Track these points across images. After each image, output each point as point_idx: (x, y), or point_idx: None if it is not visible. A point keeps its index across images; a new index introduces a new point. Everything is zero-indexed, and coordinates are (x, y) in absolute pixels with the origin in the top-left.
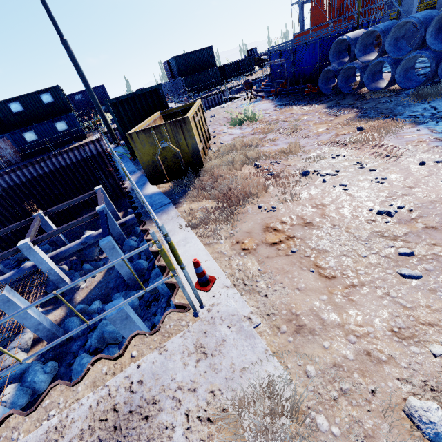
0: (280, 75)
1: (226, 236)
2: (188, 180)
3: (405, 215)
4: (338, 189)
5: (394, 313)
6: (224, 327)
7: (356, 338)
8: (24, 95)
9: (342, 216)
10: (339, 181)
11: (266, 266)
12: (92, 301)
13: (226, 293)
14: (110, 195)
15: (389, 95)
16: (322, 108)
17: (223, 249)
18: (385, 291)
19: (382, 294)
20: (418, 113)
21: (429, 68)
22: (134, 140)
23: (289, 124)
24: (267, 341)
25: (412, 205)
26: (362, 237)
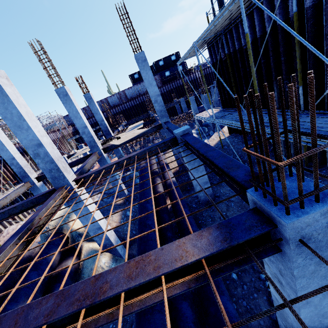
0: None
1: None
2: None
3: None
4: None
5: None
6: None
7: None
8: (165, 57)
9: None
10: None
11: None
12: None
13: None
14: (197, 102)
15: None
16: None
17: None
18: None
19: None
20: None
21: None
22: None
23: None
24: None
25: None
26: None
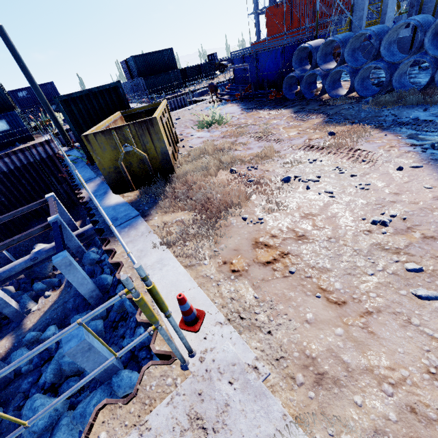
0: (243, 80)
1: (210, 255)
2: (158, 188)
3: (400, 224)
4: (324, 196)
5: (423, 346)
6: (225, 384)
7: (392, 387)
8: None
9: (335, 227)
10: (323, 187)
11: (263, 292)
12: (46, 326)
13: (221, 332)
14: (65, 203)
15: (350, 102)
16: (289, 112)
17: (208, 272)
18: (405, 317)
19: (403, 322)
20: (381, 119)
21: (380, 78)
22: (91, 143)
23: (258, 128)
24: (283, 400)
25: (404, 213)
26: (363, 251)
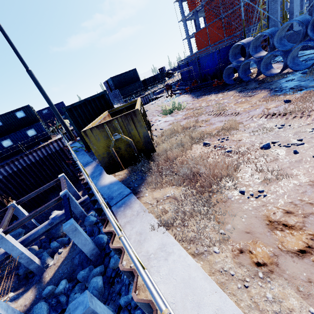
0: (189, 78)
1: (218, 240)
2: (143, 165)
3: None
4: None
5: None
6: None
7: None
8: (3, 114)
9: None
10: (313, 150)
11: None
12: (59, 280)
13: None
14: (71, 179)
15: (287, 76)
16: (234, 93)
17: (225, 265)
18: None
19: None
20: None
21: (305, 56)
22: (88, 136)
23: (213, 107)
24: None
25: None
26: None
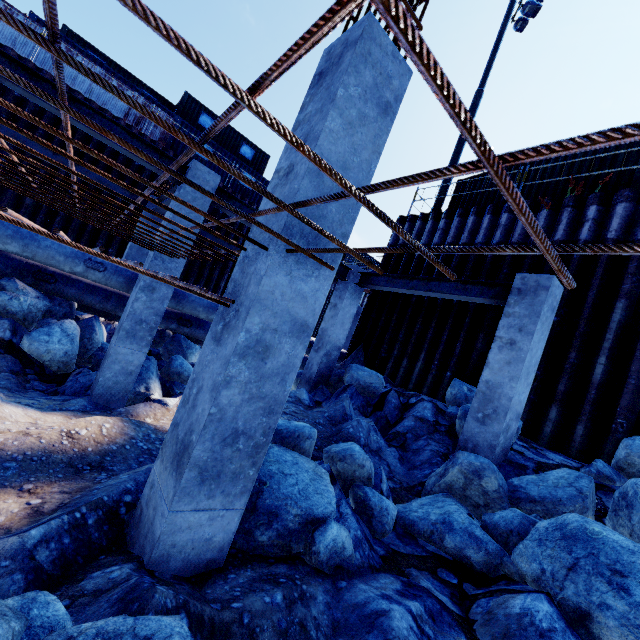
0: None
1: None
2: None
3: None
4: None
5: None
6: None
7: None
8: (229, 126)
9: None
10: None
11: None
12: None
13: None
14: None
15: None
16: None
17: None
18: None
19: None
20: None
21: None
22: None
23: None
24: None
25: None
26: None
